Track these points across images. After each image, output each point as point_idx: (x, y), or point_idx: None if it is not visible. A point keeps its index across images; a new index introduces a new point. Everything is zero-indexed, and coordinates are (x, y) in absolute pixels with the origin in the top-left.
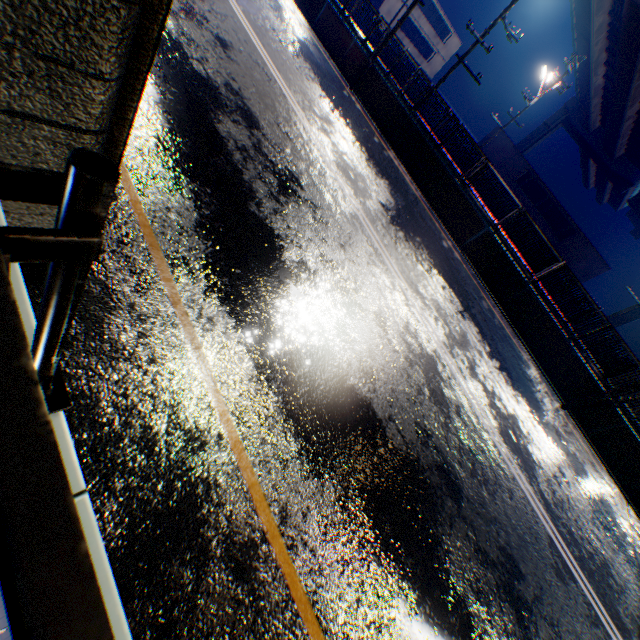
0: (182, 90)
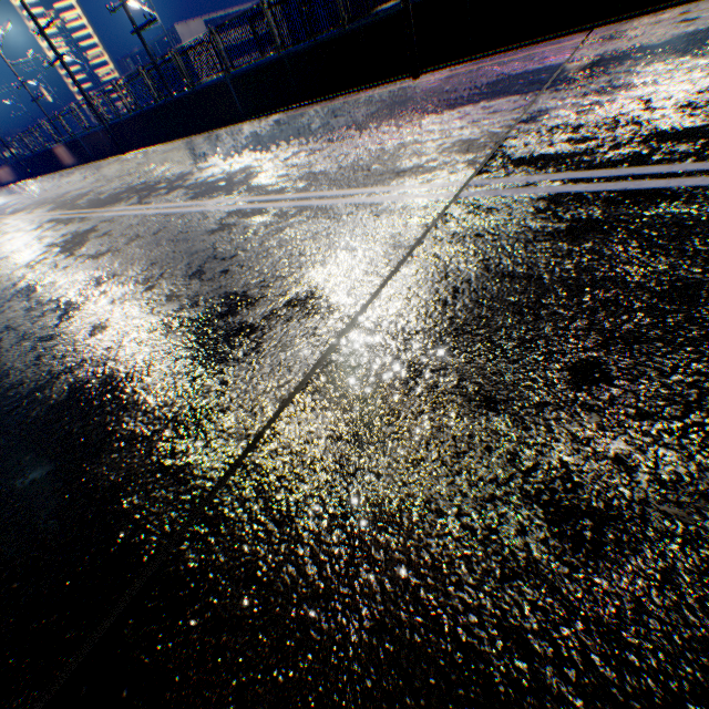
0: None
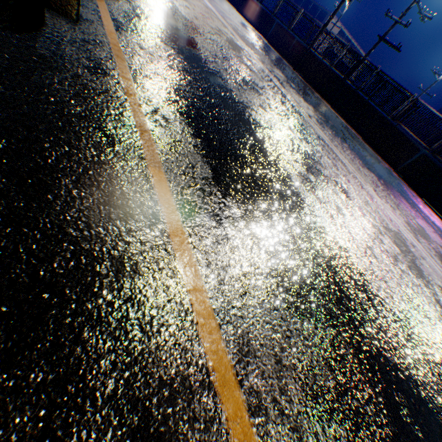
0: (170, 15)
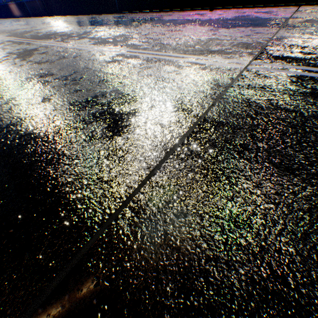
0: None
